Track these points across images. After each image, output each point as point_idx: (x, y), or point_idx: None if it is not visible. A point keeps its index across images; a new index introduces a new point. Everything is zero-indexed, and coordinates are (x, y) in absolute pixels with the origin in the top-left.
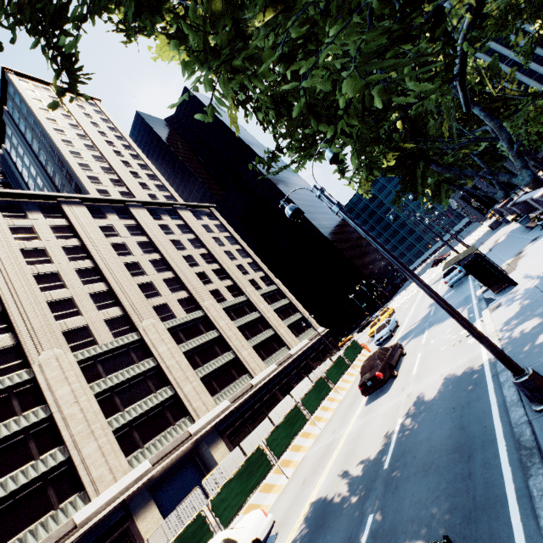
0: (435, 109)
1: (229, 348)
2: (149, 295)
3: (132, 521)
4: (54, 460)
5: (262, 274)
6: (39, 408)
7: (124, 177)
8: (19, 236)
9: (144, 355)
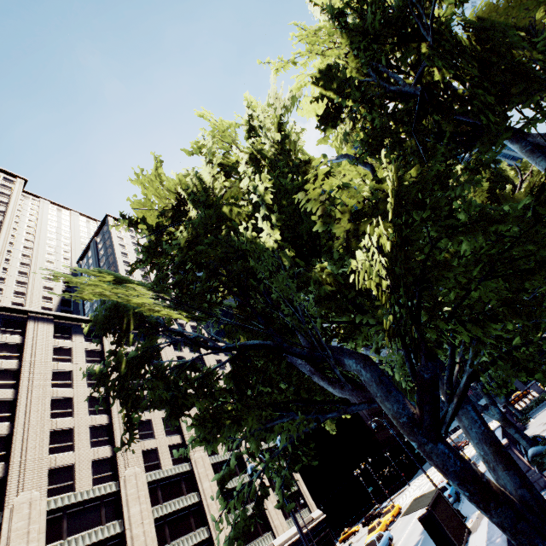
0: None
1: (205, 521)
2: (144, 435)
3: None
4: None
5: None
6: None
7: None
8: (58, 356)
9: (114, 515)
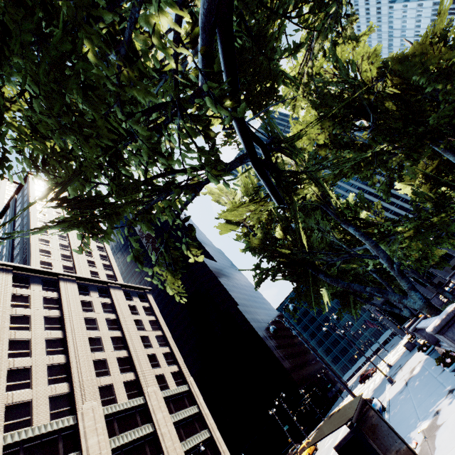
0: (317, 226)
1: None
2: (15, 386)
3: None
4: None
5: (176, 368)
6: None
7: (76, 254)
8: None
9: None
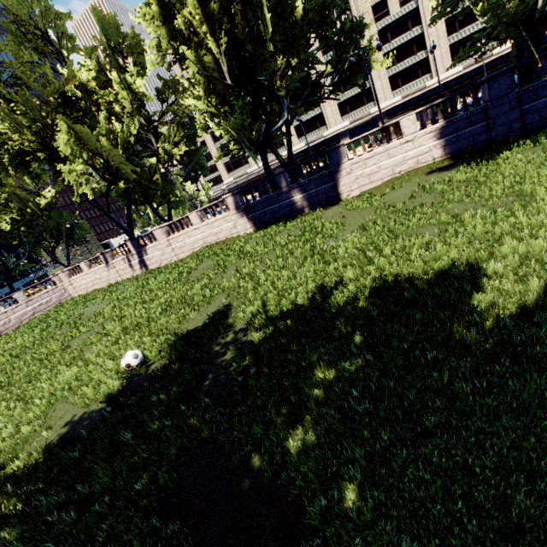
0: None
1: (426, 47)
2: None
3: (340, 141)
4: (318, 112)
5: None
6: None
7: None
8: None
9: None
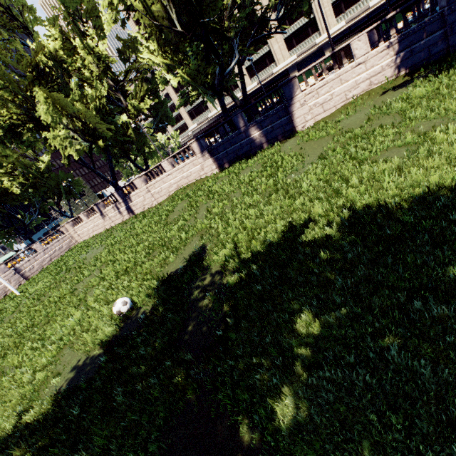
0: None
1: None
2: None
3: (289, 76)
4: (266, 50)
5: None
6: None
7: None
8: None
9: None
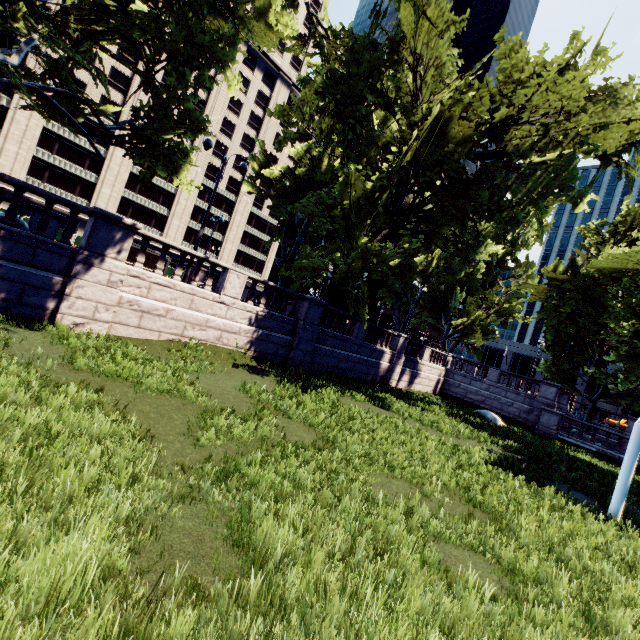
0: None
1: (171, 208)
2: None
3: None
4: None
5: None
6: (6, 98)
7: None
8: None
9: (104, 144)
